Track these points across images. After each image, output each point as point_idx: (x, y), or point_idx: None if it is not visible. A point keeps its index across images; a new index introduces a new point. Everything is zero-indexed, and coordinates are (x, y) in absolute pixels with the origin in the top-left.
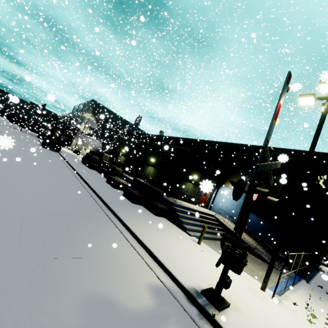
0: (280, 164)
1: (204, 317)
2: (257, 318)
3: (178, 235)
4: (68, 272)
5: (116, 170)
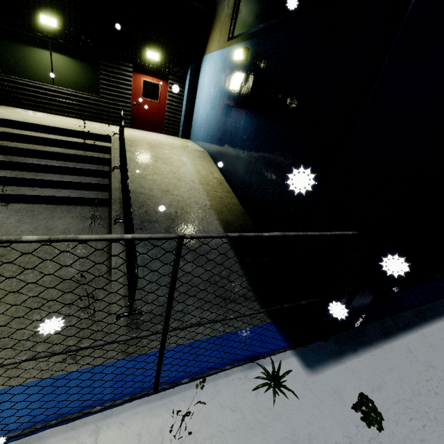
0: None
1: None
2: None
3: None
4: None
5: None
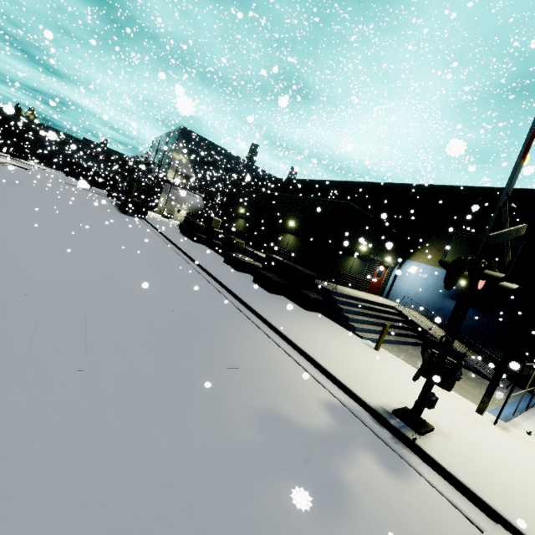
0: (524, 229)
1: (400, 441)
2: (473, 446)
3: (344, 338)
4: (226, 385)
5: (235, 243)
